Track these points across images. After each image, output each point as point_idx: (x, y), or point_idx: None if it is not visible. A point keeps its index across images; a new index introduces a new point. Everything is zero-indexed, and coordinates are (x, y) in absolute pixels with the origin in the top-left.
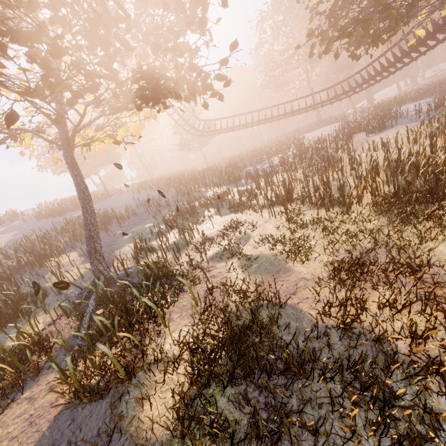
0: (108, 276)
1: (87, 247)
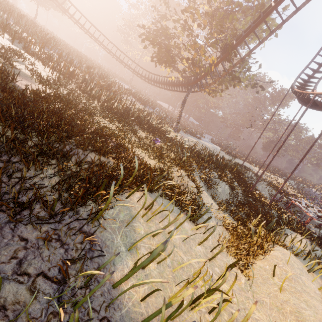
0: None
1: None
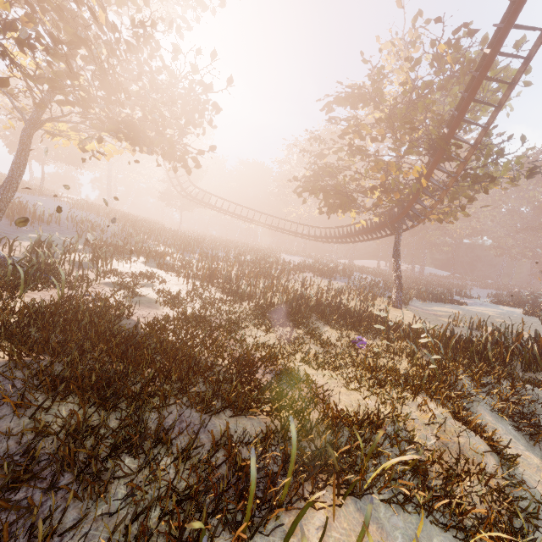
0: None
1: None
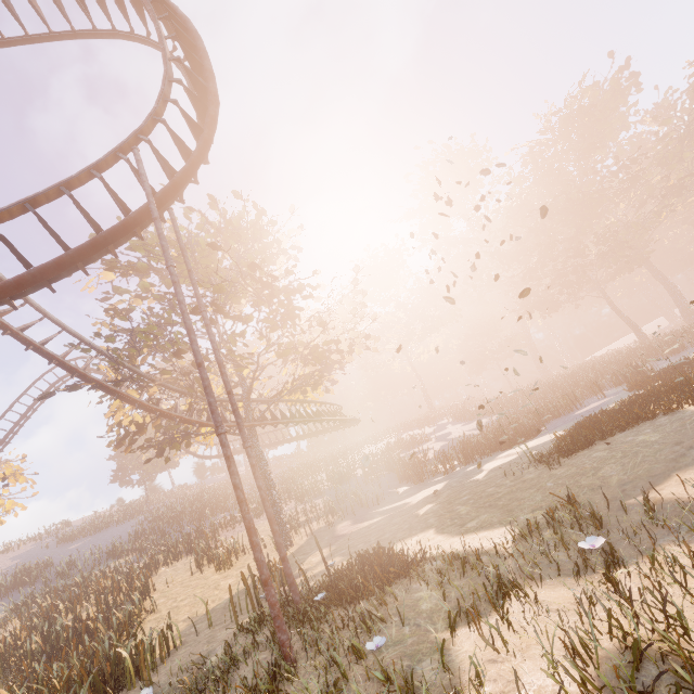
0: None
1: None
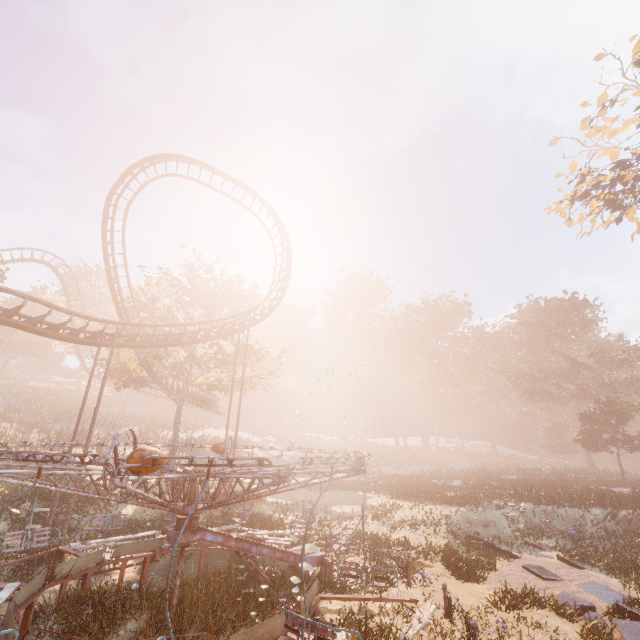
0: None
1: None
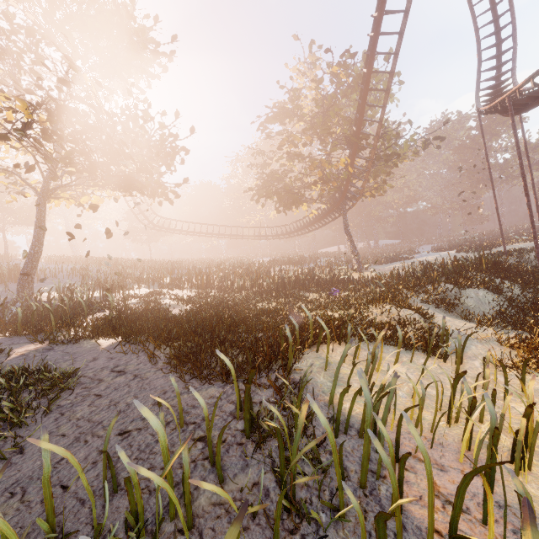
0: (30, 299)
1: (23, 269)
